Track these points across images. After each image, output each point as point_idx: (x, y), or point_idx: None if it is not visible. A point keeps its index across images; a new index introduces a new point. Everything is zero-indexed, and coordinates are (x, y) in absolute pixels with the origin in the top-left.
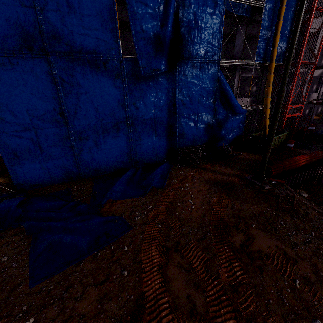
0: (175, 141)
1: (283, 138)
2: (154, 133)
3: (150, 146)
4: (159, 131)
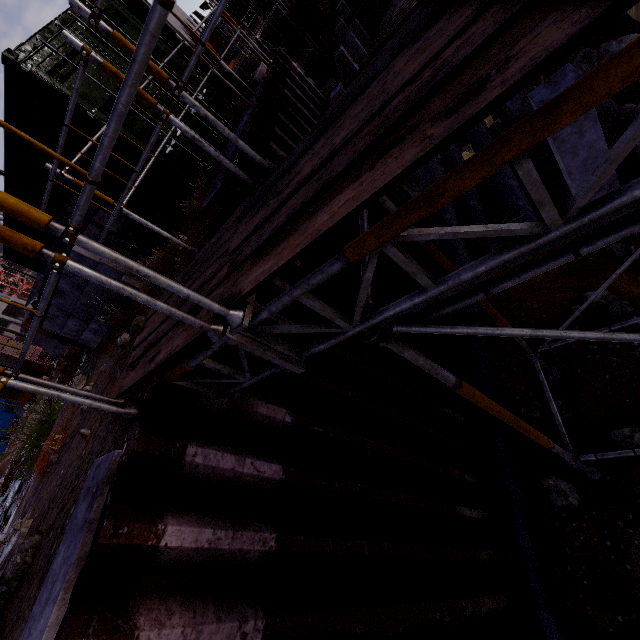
0: None
1: None
2: None
3: None
4: None
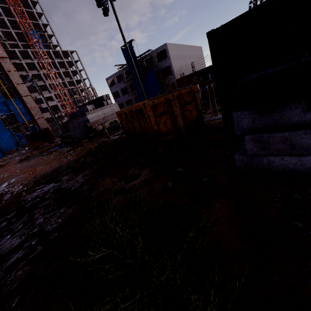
0: (4, 150)
1: None
2: None
3: None
4: None
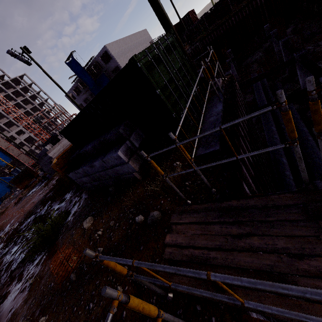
0: None
1: None
2: None
3: None
4: None
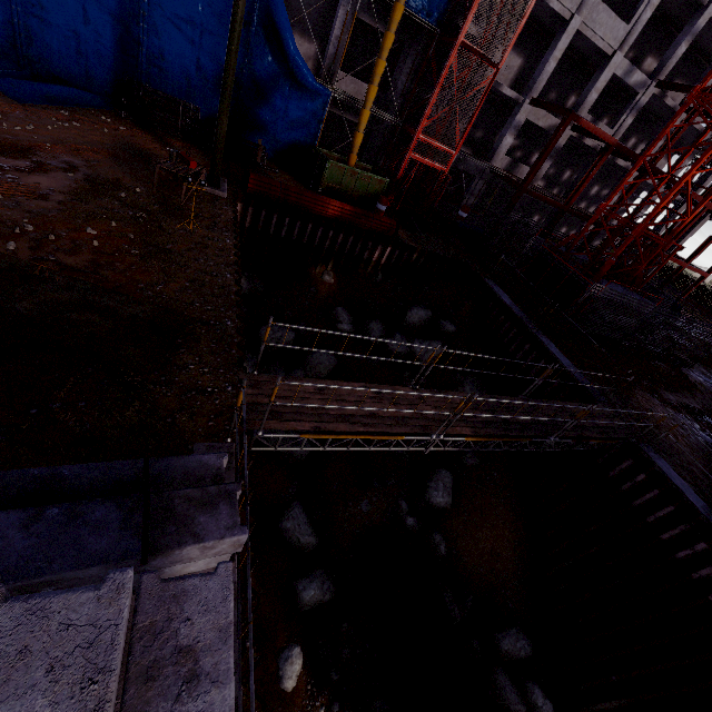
0: (140, 65)
1: (374, 186)
2: (80, 13)
3: (68, 38)
4: (95, 15)
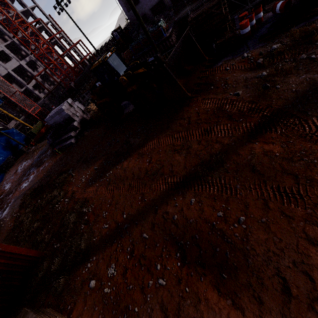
0: None
1: (40, 124)
2: None
3: None
4: None
